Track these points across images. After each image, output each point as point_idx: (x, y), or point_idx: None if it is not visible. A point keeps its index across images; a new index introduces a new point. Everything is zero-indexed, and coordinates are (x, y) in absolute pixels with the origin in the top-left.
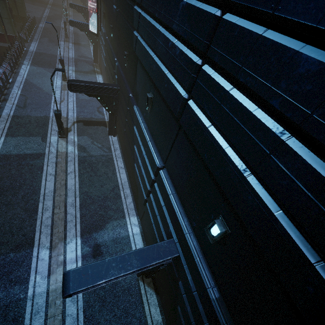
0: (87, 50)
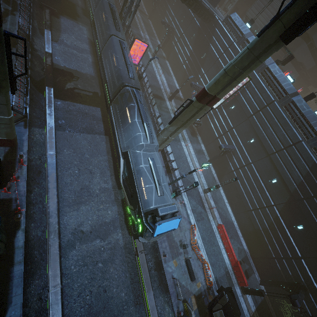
0: None
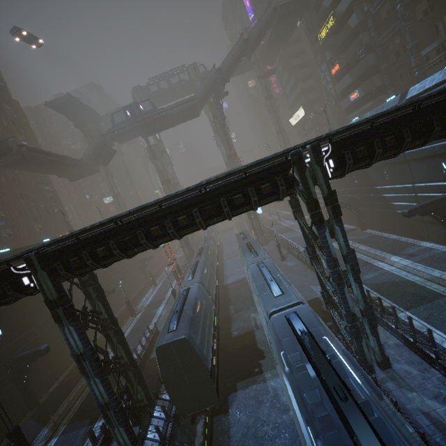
0: None
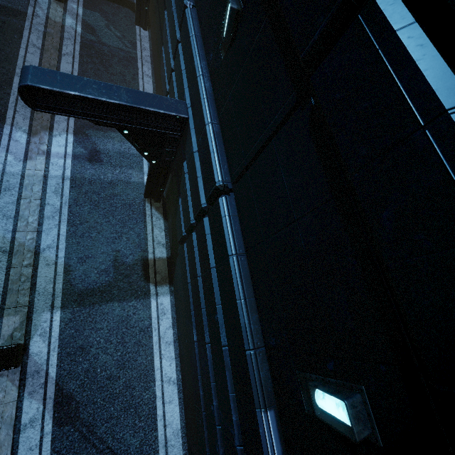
0: None
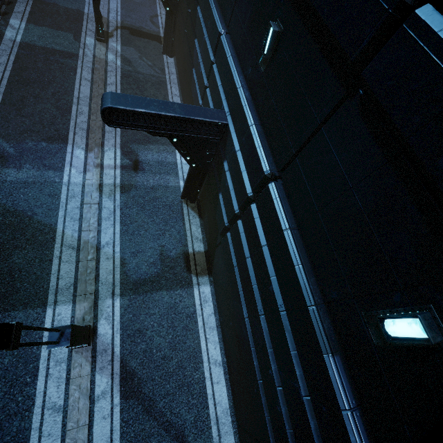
0: None
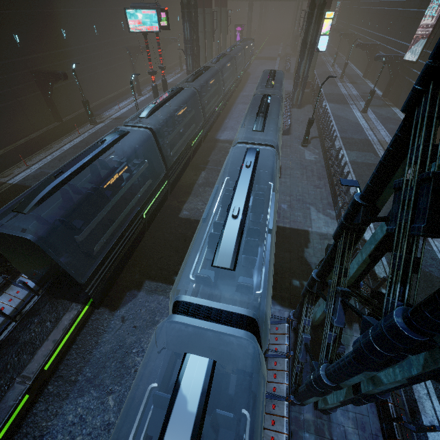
0: (366, 87)
